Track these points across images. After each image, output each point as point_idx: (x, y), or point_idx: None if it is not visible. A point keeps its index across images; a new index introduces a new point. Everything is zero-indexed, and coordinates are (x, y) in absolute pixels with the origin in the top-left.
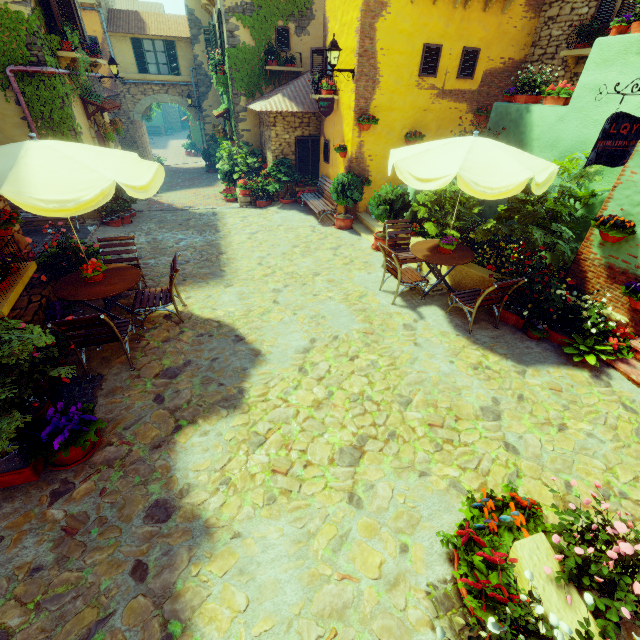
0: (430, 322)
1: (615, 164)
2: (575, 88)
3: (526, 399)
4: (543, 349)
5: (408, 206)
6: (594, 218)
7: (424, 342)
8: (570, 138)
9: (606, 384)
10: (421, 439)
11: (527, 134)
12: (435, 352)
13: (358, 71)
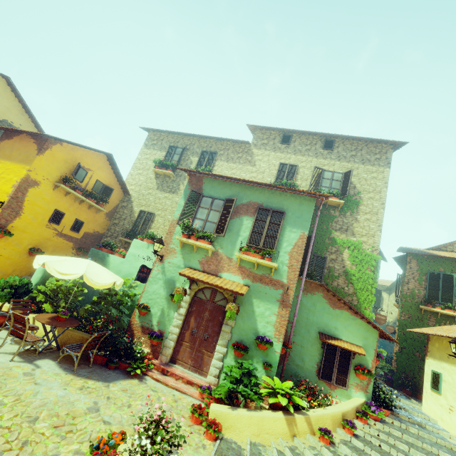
0: (46, 369)
1: (143, 282)
2: (127, 252)
3: (111, 397)
4: (117, 373)
5: (30, 292)
6: (136, 304)
7: (43, 381)
8: (126, 271)
9: (145, 383)
10: (50, 437)
11: (107, 265)
12: (52, 385)
13: (7, 204)
